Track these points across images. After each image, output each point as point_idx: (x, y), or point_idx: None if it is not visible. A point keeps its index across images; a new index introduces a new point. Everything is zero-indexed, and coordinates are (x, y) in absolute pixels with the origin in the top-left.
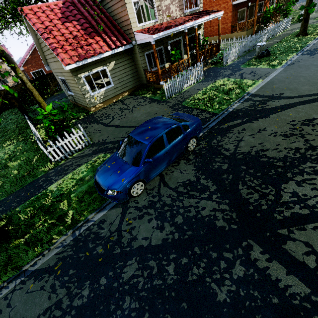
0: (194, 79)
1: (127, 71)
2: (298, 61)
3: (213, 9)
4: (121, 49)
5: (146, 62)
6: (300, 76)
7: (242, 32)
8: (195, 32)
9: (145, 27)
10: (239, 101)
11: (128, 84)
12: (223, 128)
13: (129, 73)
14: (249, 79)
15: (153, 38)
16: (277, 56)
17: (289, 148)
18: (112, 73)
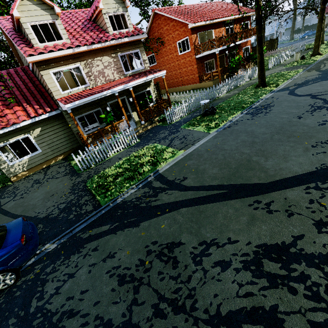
0: (124, 144)
1: (60, 135)
2: (236, 123)
3: (181, 62)
4: (45, 117)
5: (79, 125)
6: (222, 150)
7: (209, 82)
8: (143, 89)
9: (72, 93)
10: (139, 184)
11: (63, 147)
12: (80, 240)
13: (63, 137)
14: (174, 148)
15: (66, 107)
16: (221, 115)
17: (100, 320)
18: (38, 139)
